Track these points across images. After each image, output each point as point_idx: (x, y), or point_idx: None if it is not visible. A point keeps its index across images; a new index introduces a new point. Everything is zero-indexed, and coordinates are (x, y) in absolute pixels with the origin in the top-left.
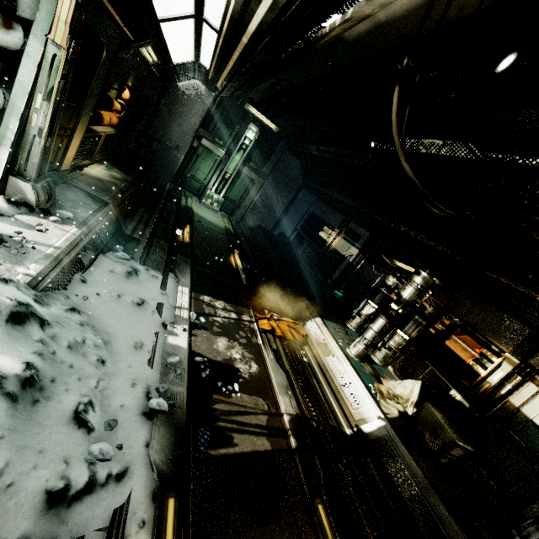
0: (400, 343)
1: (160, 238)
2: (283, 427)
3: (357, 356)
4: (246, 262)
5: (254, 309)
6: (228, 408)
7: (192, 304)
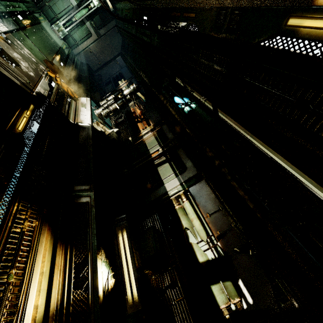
0: (114, 107)
1: (1, 4)
2: (33, 90)
3: (97, 114)
4: (64, 64)
5: (50, 69)
6: (3, 63)
7: (7, 34)
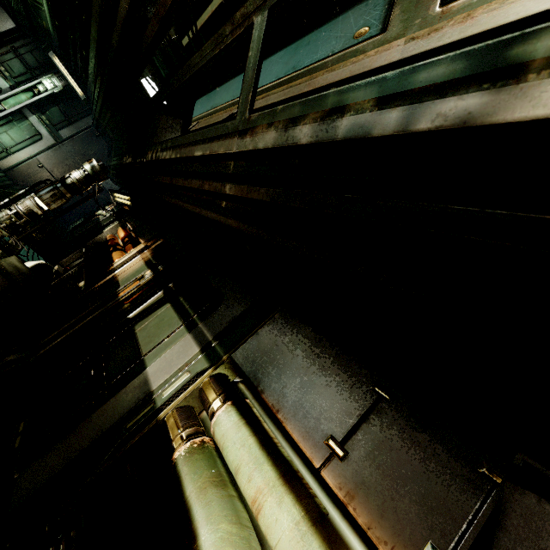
0: (28, 204)
1: None
2: None
3: None
4: None
5: None
6: None
7: None
